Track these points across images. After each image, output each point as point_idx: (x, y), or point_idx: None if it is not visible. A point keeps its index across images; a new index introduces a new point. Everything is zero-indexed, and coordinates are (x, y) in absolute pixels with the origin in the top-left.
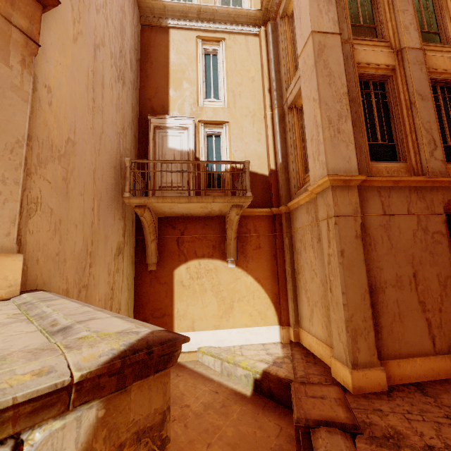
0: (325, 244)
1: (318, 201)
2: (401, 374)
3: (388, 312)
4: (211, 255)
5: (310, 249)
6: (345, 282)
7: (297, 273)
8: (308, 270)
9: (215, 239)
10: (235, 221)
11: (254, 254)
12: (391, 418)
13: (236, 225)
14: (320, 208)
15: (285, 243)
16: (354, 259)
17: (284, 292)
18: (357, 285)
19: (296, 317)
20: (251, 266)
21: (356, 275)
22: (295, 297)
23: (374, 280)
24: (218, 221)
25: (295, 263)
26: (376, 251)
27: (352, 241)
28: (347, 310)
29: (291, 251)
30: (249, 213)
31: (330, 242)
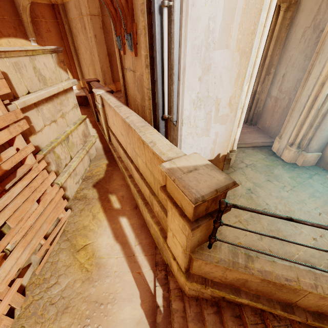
0: (88, 31)
1: (81, 3)
2: (120, 87)
3: (116, 64)
4: (16, 35)
5: (82, 34)
6: (99, 51)
7: (77, 50)
8: (83, 47)
9: (13, 22)
10: (28, 8)
11: (48, 36)
12: (115, 95)
13: (29, 11)
14: (82, 7)
15: (66, 29)
16: (101, 40)
17: (73, 62)
18: (103, 52)
19: (82, 75)
20: (48, 45)
21: (102, 47)
22: (79, 64)
23: (110, 50)
24: (9, 4)
25: (75, 43)
26: (110, 37)
27: (99, 30)
28: (101, 63)
29: (71, 35)
30: (33, 0)
31: (90, 30)
